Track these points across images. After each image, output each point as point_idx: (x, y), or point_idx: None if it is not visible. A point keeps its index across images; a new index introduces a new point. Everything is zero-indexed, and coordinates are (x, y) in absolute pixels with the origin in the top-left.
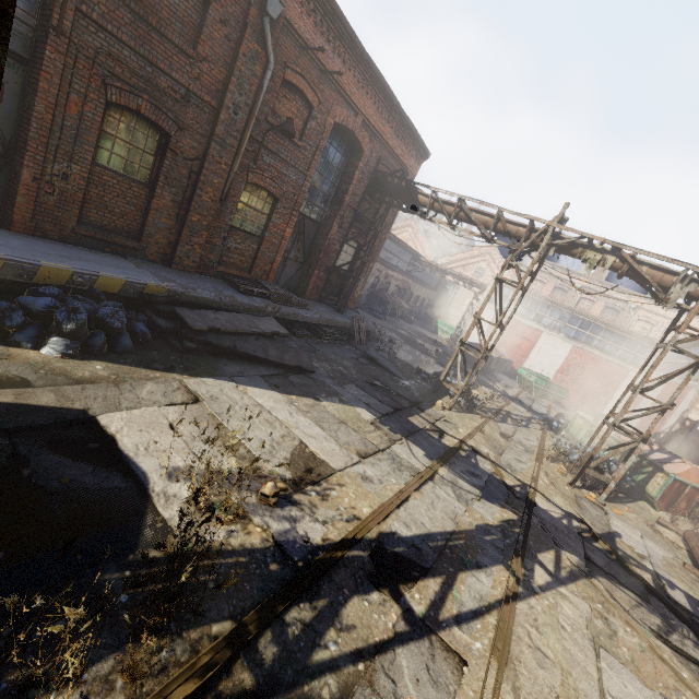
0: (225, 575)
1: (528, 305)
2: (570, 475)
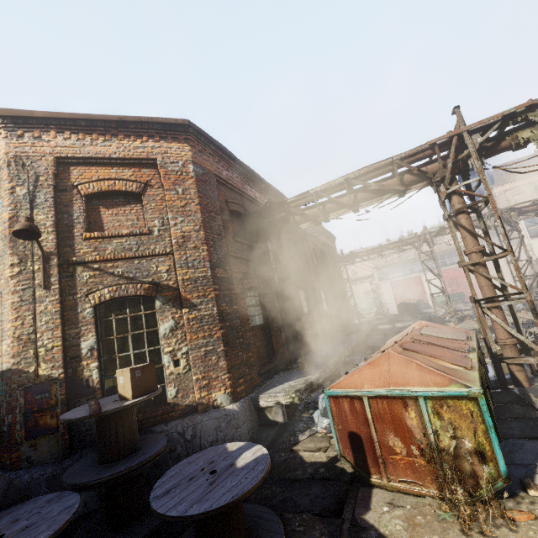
0: None
1: (401, 269)
2: (528, 312)
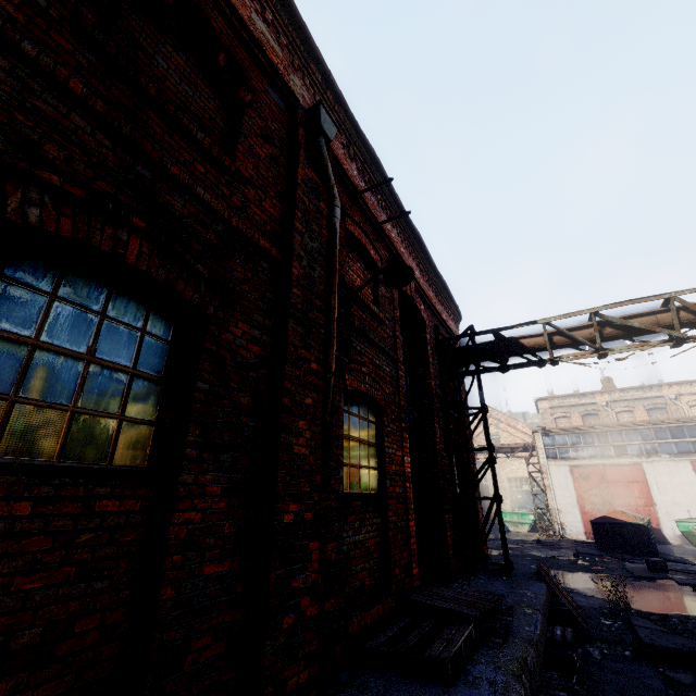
0: None
1: (595, 442)
2: None
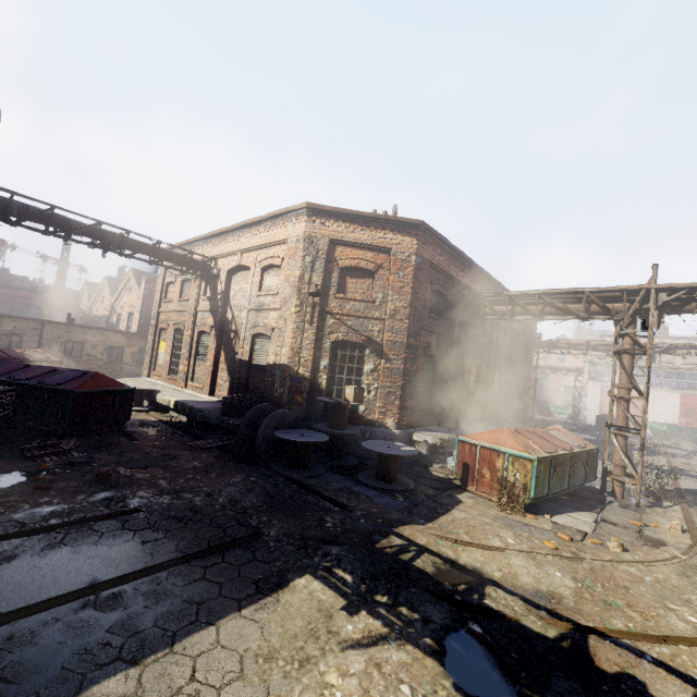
0: (660, 493)
1: None
2: None
